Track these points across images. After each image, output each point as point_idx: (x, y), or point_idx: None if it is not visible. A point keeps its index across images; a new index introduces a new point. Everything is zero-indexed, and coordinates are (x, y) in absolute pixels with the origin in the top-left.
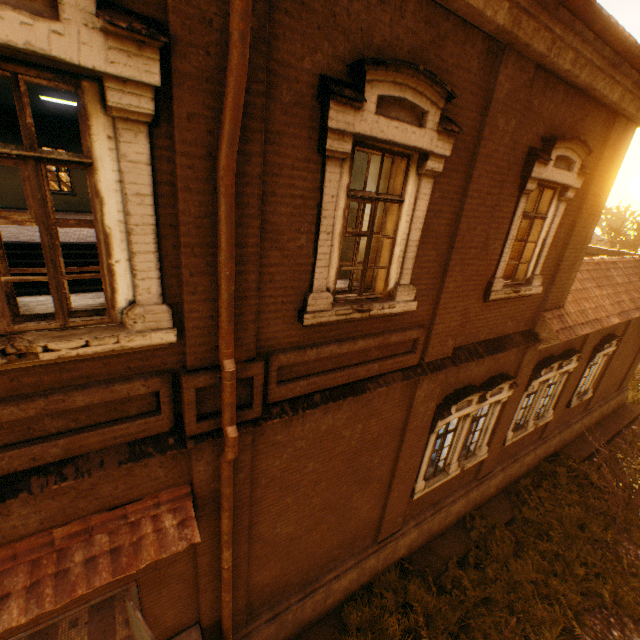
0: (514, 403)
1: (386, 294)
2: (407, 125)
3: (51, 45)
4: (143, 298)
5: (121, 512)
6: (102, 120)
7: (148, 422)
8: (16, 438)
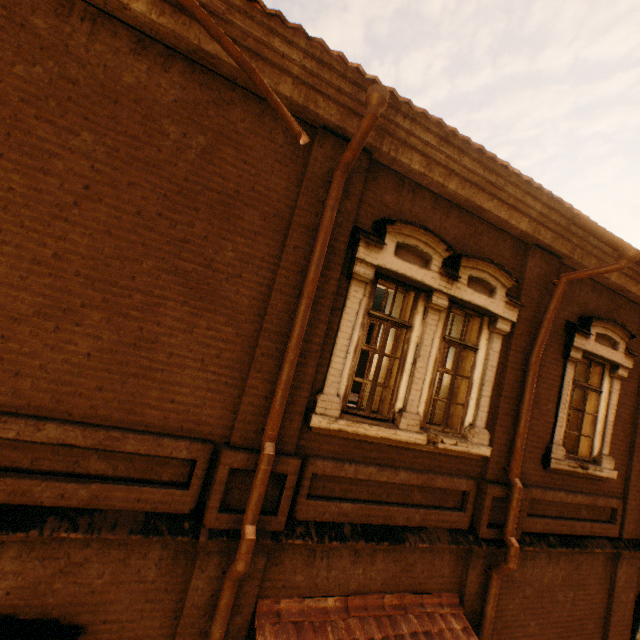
0: None
1: (591, 459)
2: (608, 348)
3: (489, 306)
4: (477, 422)
5: (419, 599)
6: (485, 332)
7: (459, 515)
8: (400, 499)
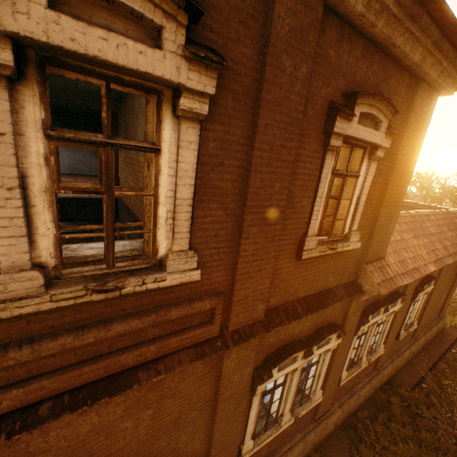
0: (345, 347)
1: (157, 262)
2: (126, 39)
3: None
4: None
5: None
6: None
7: None
8: None
